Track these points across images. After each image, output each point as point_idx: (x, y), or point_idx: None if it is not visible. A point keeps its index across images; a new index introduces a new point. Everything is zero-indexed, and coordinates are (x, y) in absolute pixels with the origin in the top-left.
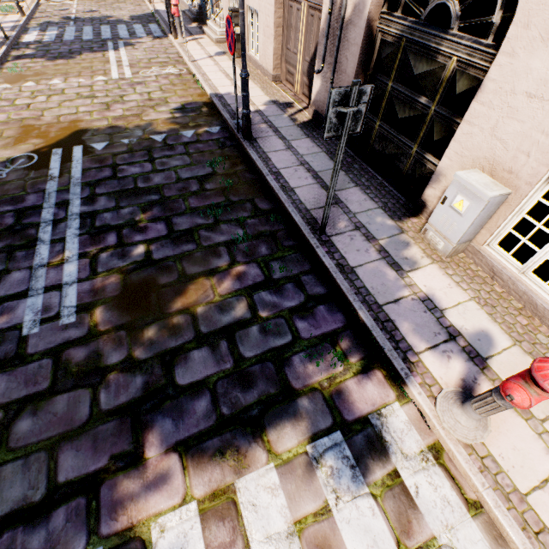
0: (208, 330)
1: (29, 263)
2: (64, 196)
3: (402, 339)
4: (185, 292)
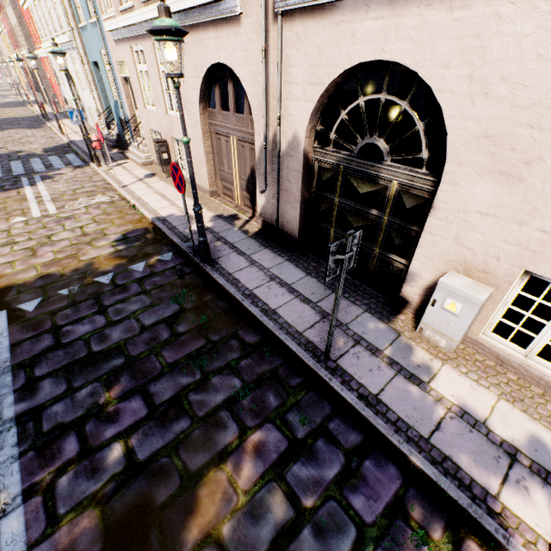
0: None
1: None
2: None
3: (471, 480)
4: (197, 504)
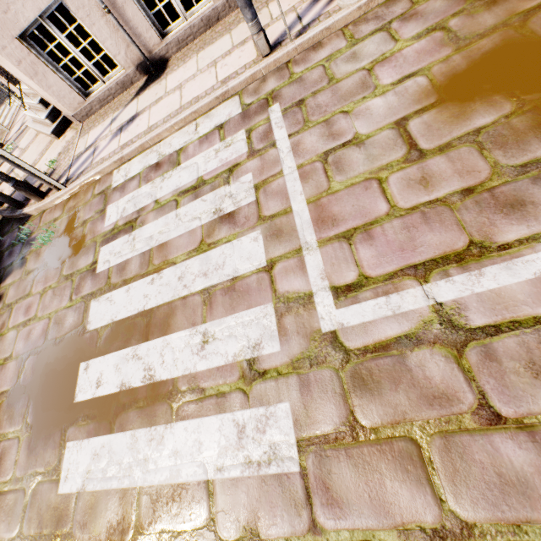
0: None
1: None
2: None
3: None
4: None
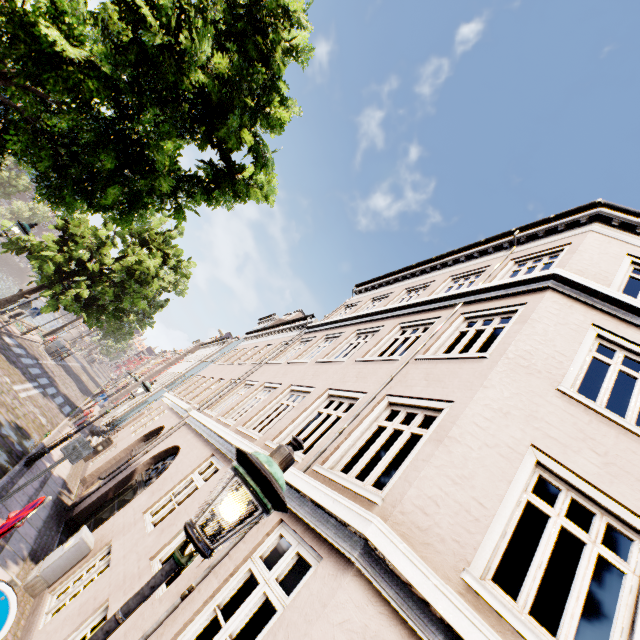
0: None
1: None
2: None
3: None
4: None
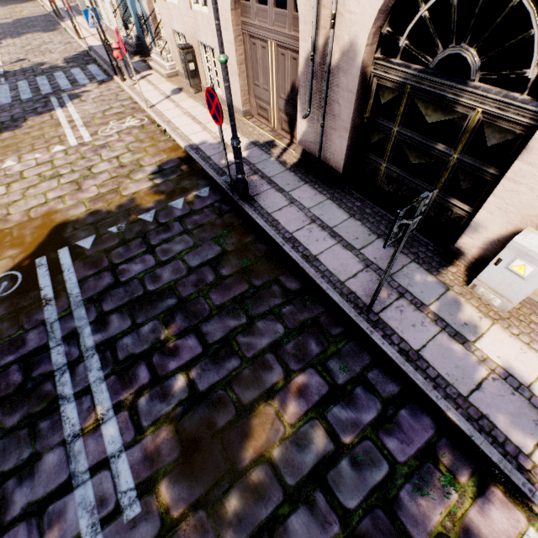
0: (296, 481)
1: (59, 436)
2: (69, 324)
3: (506, 439)
4: (251, 430)
